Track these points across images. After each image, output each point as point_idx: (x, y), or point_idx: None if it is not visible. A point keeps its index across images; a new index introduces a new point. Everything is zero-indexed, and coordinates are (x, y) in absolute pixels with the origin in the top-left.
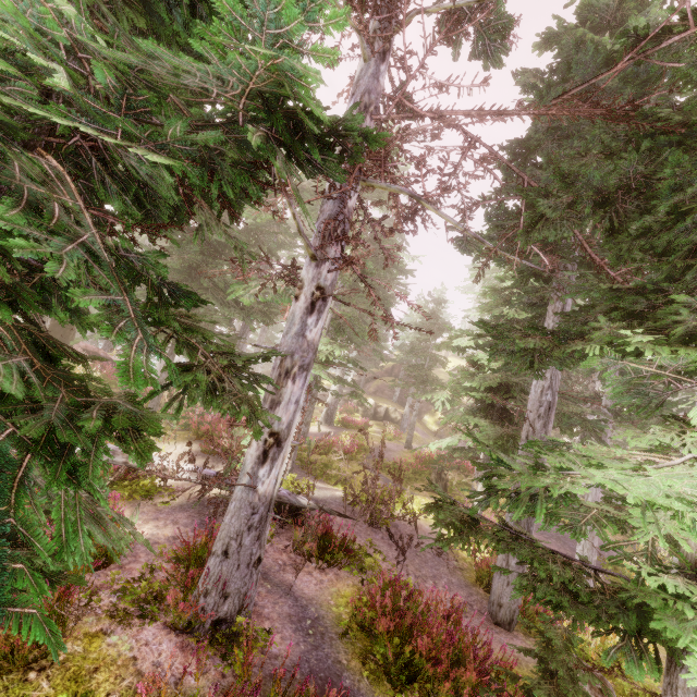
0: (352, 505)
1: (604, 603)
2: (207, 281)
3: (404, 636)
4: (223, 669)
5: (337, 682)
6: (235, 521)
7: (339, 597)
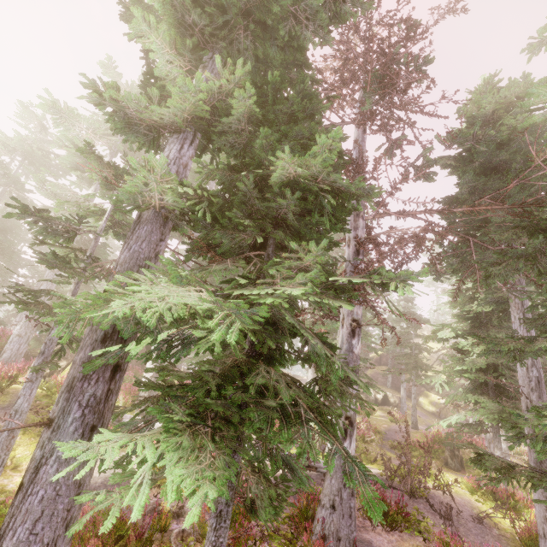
0: (389, 479)
1: None
2: None
3: None
4: None
5: None
6: (335, 481)
7: None
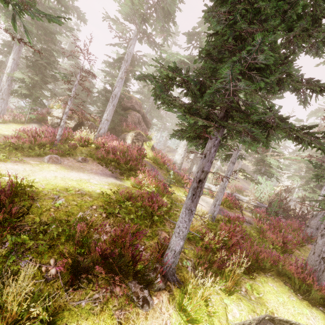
0: None
1: None
2: None
3: None
4: None
5: None
6: (319, 222)
7: None
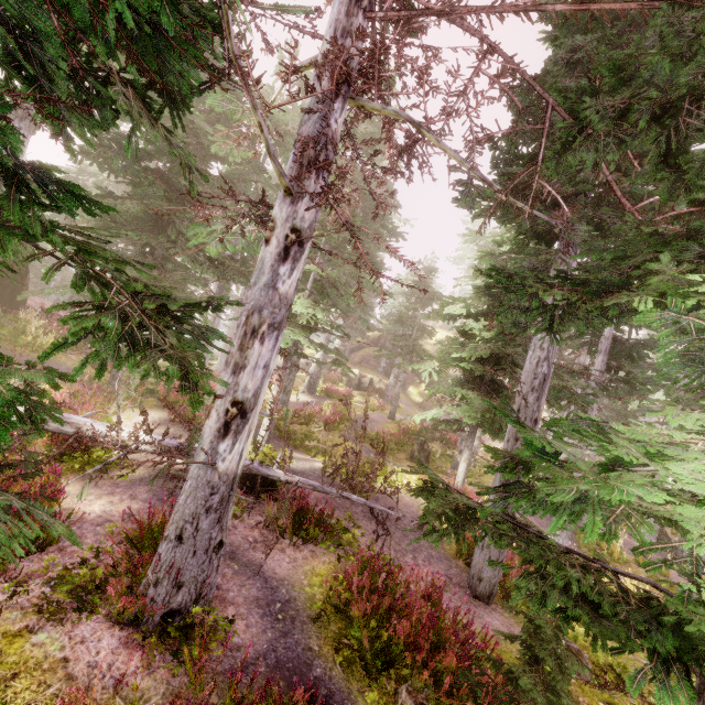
0: (331, 478)
1: (631, 617)
2: (175, 233)
3: (381, 619)
4: (173, 669)
5: (306, 672)
6: (191, 502)
7: (313, 576)
